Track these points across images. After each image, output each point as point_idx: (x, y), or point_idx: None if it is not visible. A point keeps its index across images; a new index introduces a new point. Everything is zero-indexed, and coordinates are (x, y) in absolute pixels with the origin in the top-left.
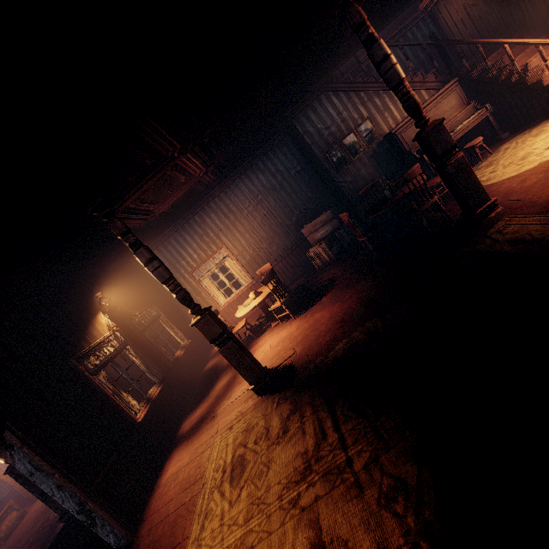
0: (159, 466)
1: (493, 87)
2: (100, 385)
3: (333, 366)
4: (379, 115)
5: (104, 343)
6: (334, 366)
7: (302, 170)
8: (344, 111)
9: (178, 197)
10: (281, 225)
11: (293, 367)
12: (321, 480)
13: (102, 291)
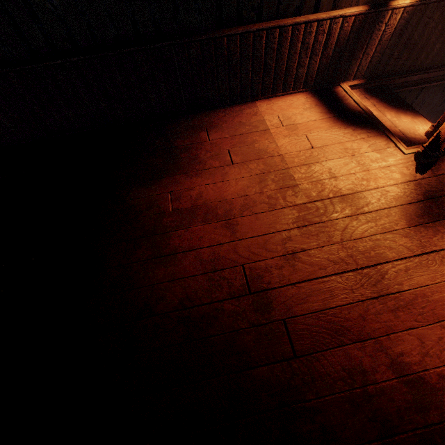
0: None
1: None
2: None
3: None
4: None
5: None
6: None
7: None
8: None
9: None
10: None
11: None
12: None
13: None
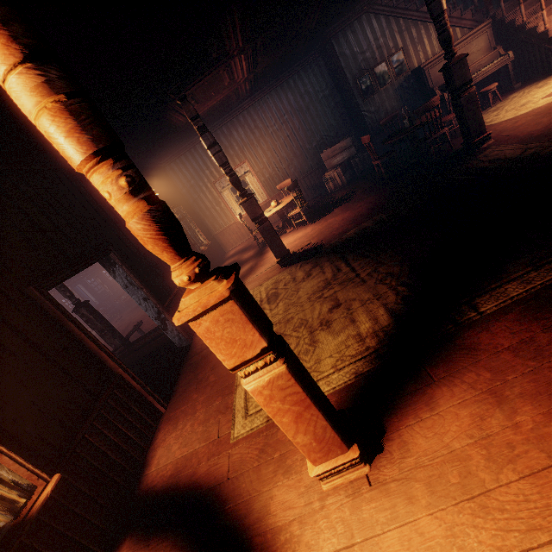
0: None
1: (520, 35)
2: None
3: (345, 242)
4: (412, 47)
5: None
6: (346, 242)
7: (329, 95)
8: (381, 37)
9: (218, 101)
10: (302, 148)
11: (311, 249)
12: (338, 286)
13: None
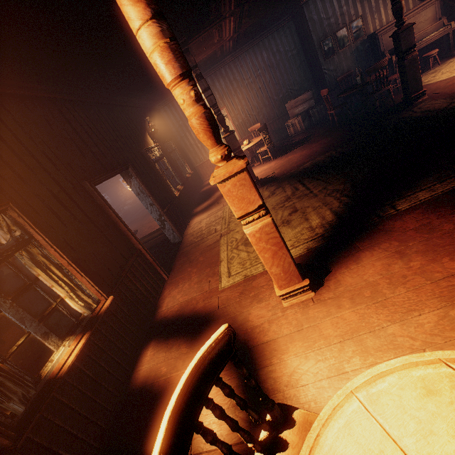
0: (186, 221)
1: None
2: (158, 170)
3: (302, 171)
4: (370, 15)
5: (154, 149)
6: (303, 171)
7: (296, 54)
8: (345, 5)
9: (208, 55)
10: (270, 99)
11: (275, 177)
12: (296, 199)
13: (146, 118)
